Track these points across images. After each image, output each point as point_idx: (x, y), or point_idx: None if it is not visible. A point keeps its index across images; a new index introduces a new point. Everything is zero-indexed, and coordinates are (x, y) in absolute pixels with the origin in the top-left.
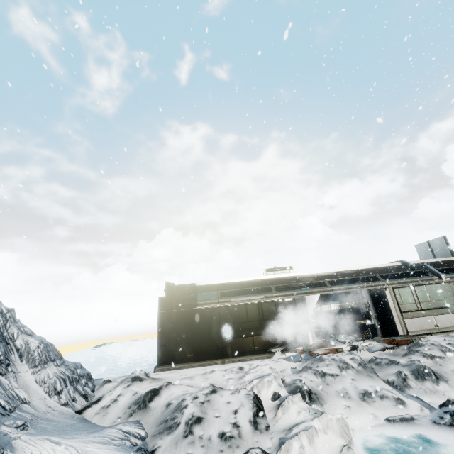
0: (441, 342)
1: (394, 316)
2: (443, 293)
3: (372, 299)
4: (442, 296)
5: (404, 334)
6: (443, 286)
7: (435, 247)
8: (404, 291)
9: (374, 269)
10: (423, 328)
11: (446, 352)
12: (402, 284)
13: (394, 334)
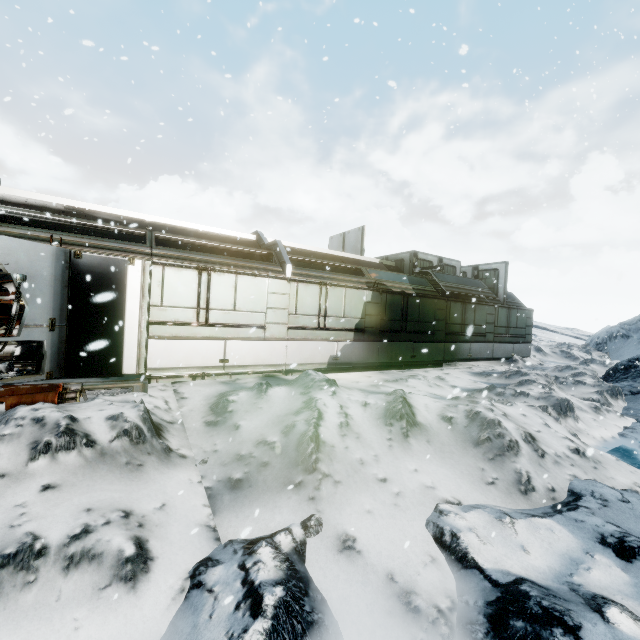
0: (104, 412)
1: (127, 329)
2: (270, 299)
3: (75, 277)
4: (264, 304)
5: (138, 373)
6: (275, 285)
7: (349, 244)
8: (181, 276)
9: (184, 231)
10: (189, 364)
11: (46, 450)
12: (192, 262)
13: (107, 371)
